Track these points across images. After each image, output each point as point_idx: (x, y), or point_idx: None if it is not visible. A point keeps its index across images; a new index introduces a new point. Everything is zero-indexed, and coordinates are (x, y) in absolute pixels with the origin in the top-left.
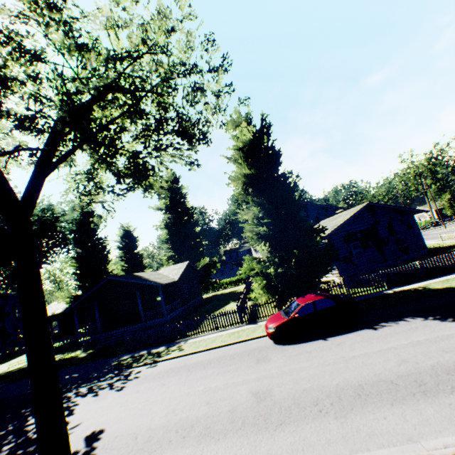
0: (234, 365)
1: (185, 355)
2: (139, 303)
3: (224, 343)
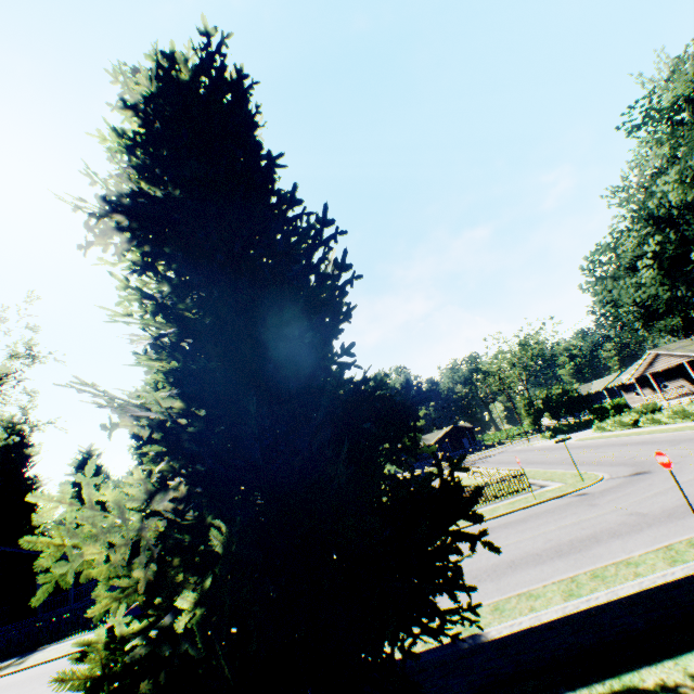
0: (25, 686)
1: (14, 673)
2: (39, 584)
3: (66, 652)
